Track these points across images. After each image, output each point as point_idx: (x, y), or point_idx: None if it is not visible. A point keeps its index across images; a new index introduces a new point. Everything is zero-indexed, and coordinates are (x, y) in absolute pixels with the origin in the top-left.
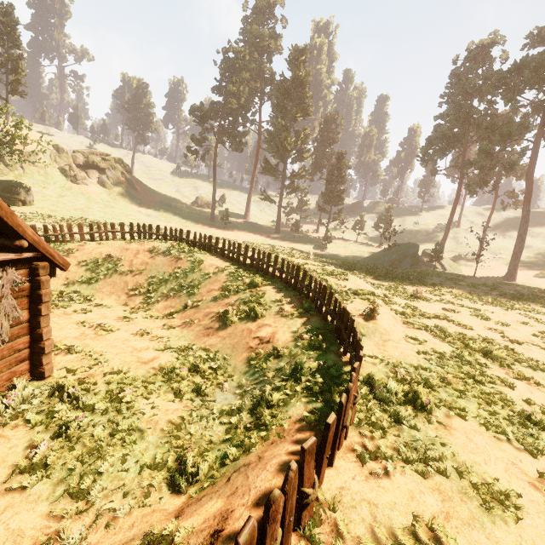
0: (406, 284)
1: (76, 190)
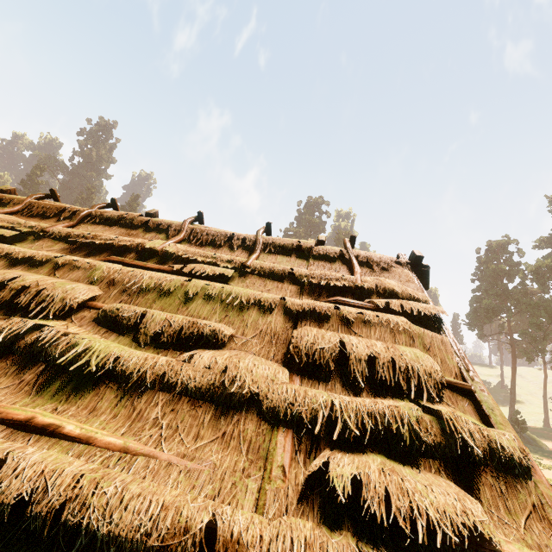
0: None
1: None
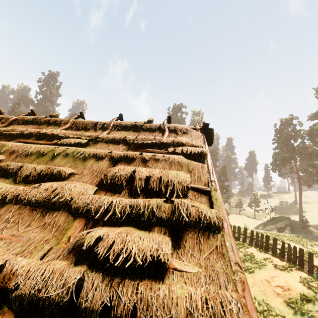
0: (307, 245)
1: None
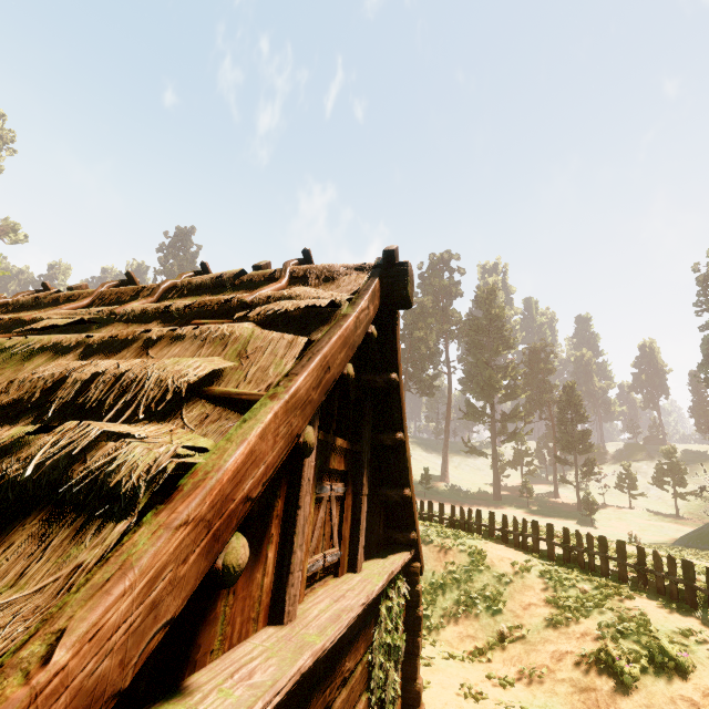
0: None
1: None
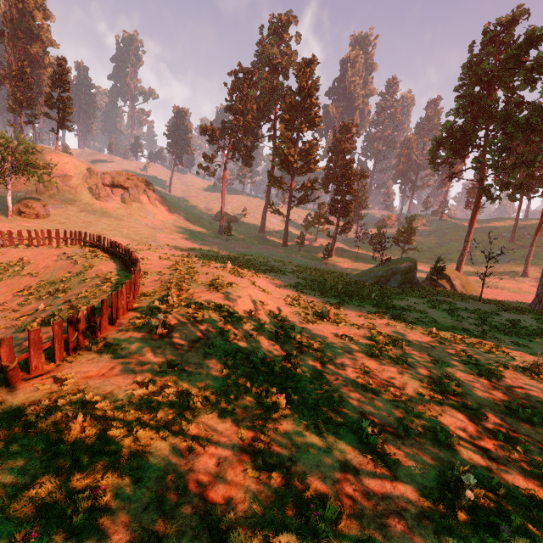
0: (351, 304)
1: (97, 206)
